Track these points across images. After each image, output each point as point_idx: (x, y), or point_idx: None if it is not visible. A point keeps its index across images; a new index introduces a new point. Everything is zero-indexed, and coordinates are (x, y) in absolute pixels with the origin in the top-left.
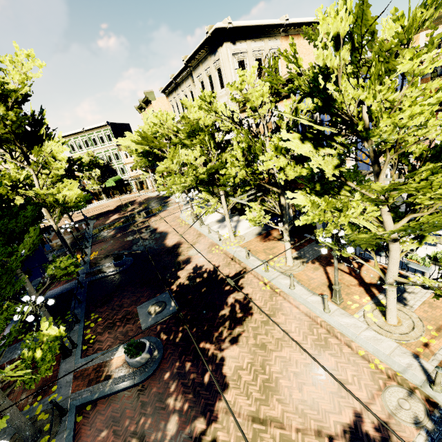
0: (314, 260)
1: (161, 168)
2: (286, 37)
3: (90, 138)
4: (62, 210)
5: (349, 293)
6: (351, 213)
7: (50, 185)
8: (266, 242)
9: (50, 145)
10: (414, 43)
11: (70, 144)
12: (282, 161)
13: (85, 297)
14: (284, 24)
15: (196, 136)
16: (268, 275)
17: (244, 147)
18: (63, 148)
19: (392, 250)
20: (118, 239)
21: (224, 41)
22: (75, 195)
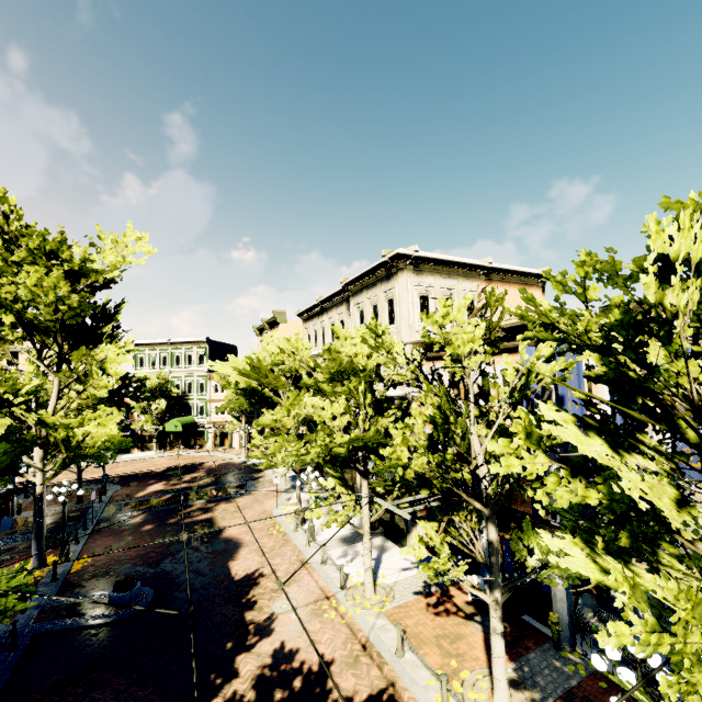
0: (559, 700)
1: (266, 420)
2: (487, 281)
3: (174, 354)
4: (69, 458)
5: None
6: None
7: (74, 410)
8: (440, 615)
9: (108, 350)
10: None
11: (140, 356)
12: (540, 462)
13: (5, 681)
14: (485, 267)
15: (344, 381)
16: None
17: (438, 416)
18: (124, 358)
19: None
20: (144, 535)
21: (405, 270)
22: (106, 435)
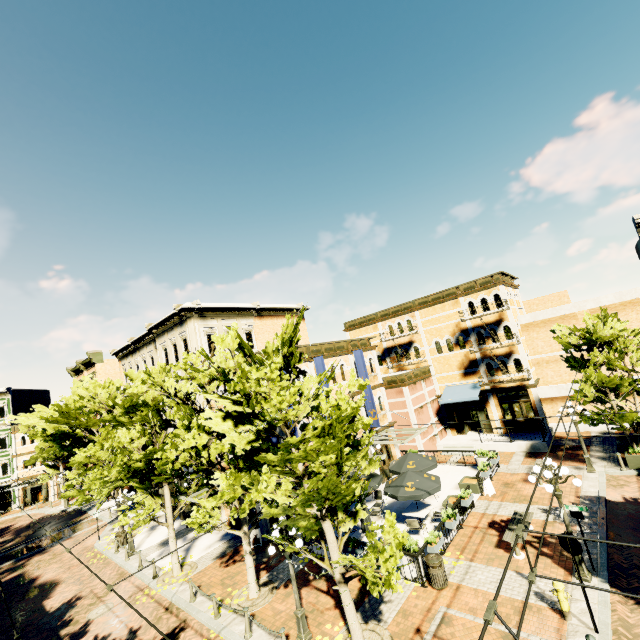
0: (288, 581)
1: (79, 458)
2: (259, 317)
3: None
4: None
5: (321, 622)
6: (265, 488)
7: None
8: (229, 566)
9: None
10: (376, 329)
11: None
12: (204, 438)
13: None
14: (256, 308)
15: (137, 412)
16: (218, 622)
17: (184, 425)
18: None
19: (326, 531)
20: None
21: (193, 317)
22: None
